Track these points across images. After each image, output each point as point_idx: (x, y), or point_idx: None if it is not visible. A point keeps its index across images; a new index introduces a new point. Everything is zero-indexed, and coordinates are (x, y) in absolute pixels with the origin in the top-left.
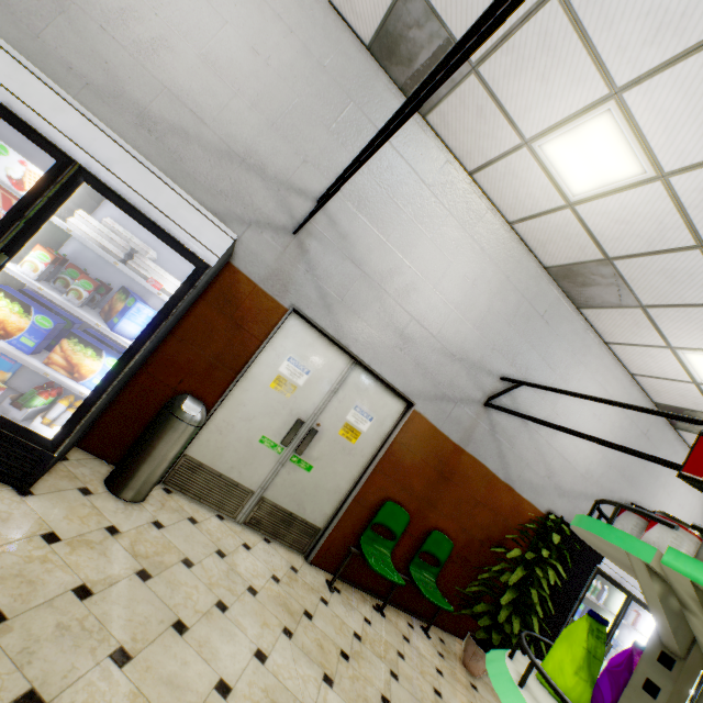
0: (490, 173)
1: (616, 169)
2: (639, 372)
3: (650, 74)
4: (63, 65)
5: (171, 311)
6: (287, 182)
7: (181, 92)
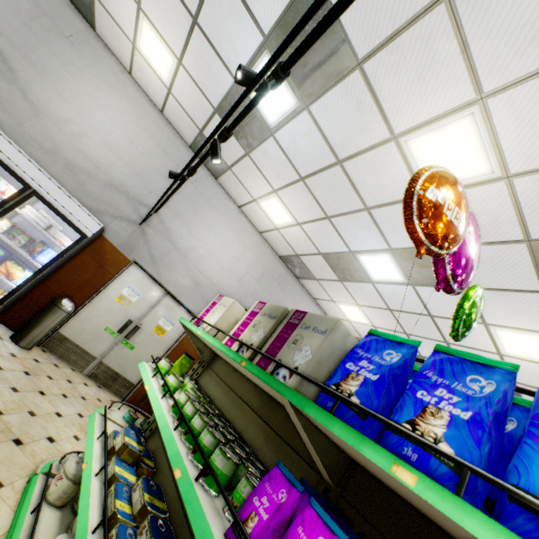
0: (246, 208)
1: (285, 218)
2: (330, 315)
3: (282, 188)
4: (32, 138)
5: (65, 254)
6: (140, 201)
7: (90, 155)
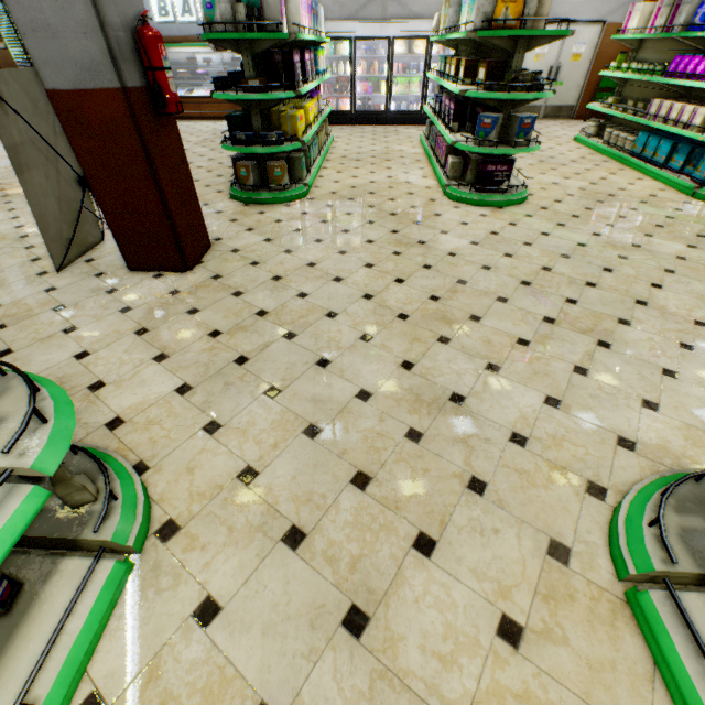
0: None
1: None
2: None
3: None
4: (433, 5)
5: None
6: None
7: None
